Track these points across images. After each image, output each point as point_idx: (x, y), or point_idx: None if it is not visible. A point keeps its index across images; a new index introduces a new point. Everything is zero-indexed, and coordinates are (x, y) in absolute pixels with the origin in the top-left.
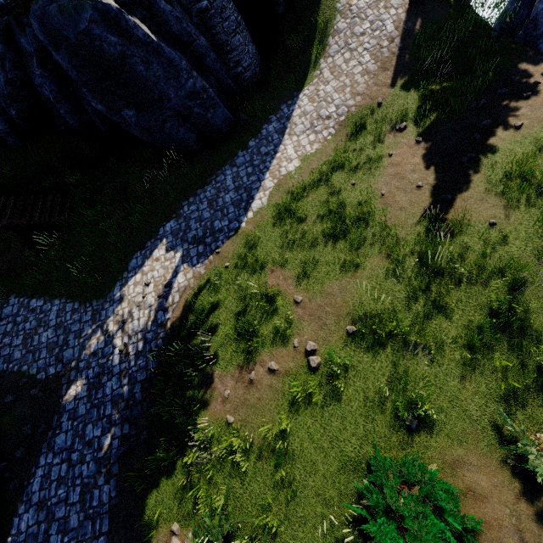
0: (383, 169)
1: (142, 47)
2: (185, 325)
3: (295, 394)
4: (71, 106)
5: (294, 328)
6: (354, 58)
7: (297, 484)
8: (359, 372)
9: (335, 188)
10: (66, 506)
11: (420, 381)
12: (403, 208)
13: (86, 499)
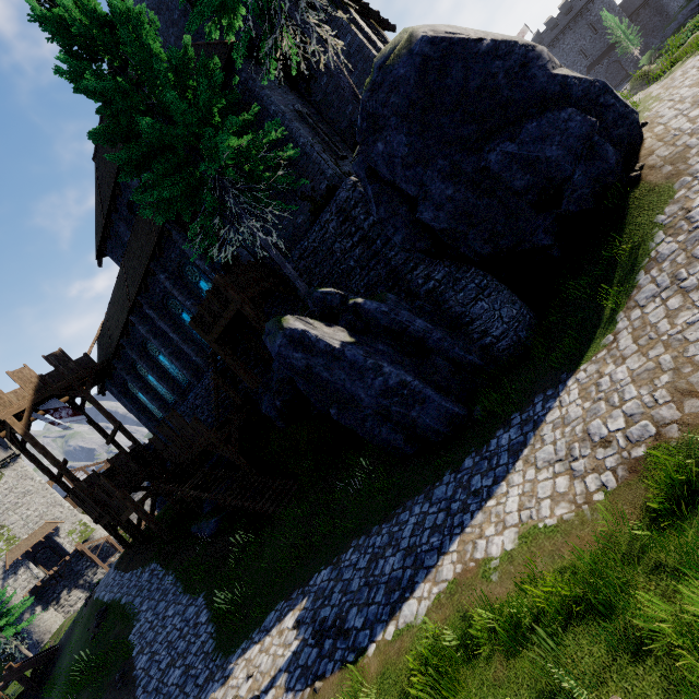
0: None
1: (323, 357)
2: None
3: None
4: None
5: None
6: (690, 307)
7: None
8: None
9: (557, 685)
10: None
11: None
12: None
13: None
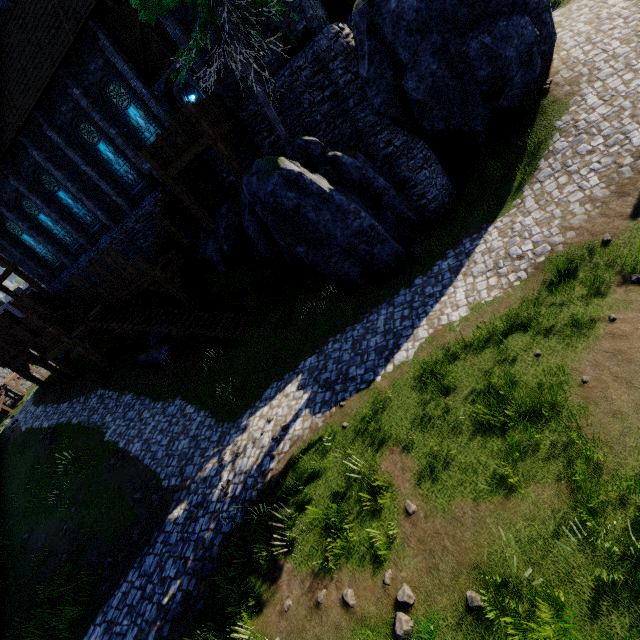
0: (593, 339)
1: (314, 199)
2: (282, 484)
3: None
4: (267, 241)
5: (393, 551)
6: (572, 183)
7: None
8: None
9: (507, 356)
10: None
11: None
12: (619, 413)
13: None
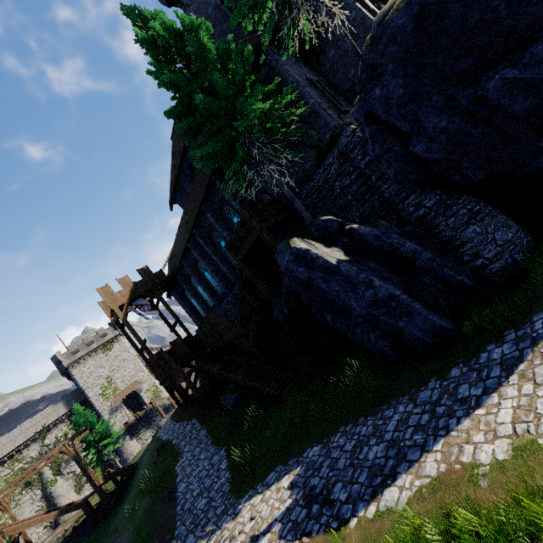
0: None
1: (321, 271)
2: None
3: None
4: None
5: None
6: None
7: None
8: None
9: None
10: None
11: None
12: None
13: None
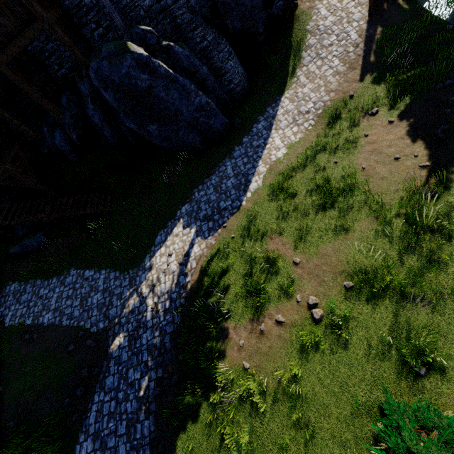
0: (361, 147)
1: (163, 80)
2: (202, 286)
3: (303, 342)
4: (112, 128)
5: (296, 285)
6: (325, 64)
7: (312, 425)
8: (360, 323)
9: (319, 167)
10: (116, 437)
11: (423, 330)
12: (384, 177)
13: (131, 432)
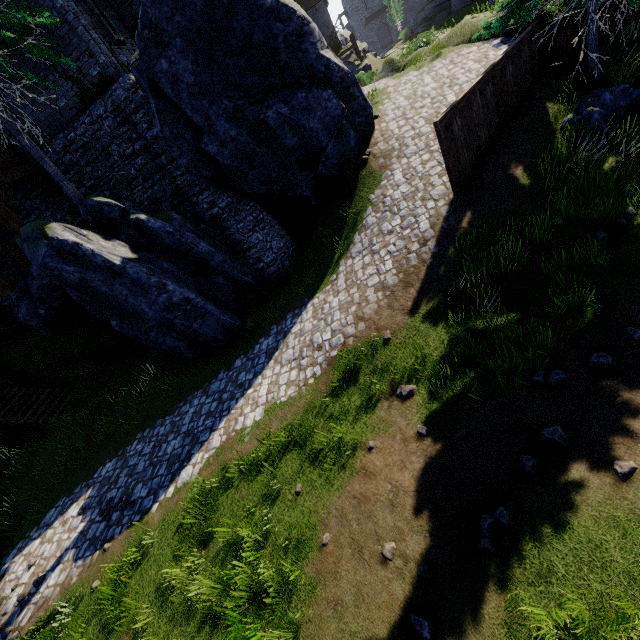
0: (349, 475)
1: (101, 272)
2: None
3: None
4: None
5: None
6: (373, 264)
7: None
8: None
9: (273, 489)
10: None
11: None
12: (341, 603)
13: None
